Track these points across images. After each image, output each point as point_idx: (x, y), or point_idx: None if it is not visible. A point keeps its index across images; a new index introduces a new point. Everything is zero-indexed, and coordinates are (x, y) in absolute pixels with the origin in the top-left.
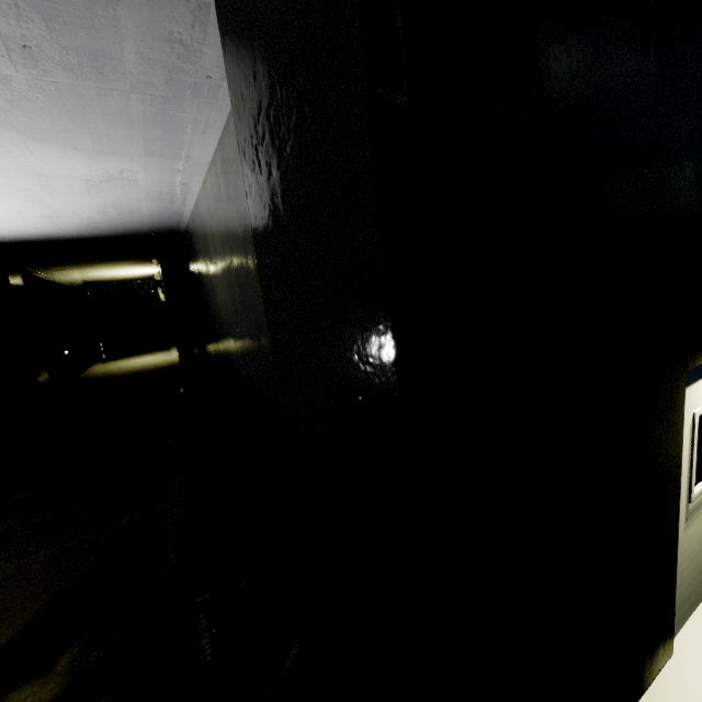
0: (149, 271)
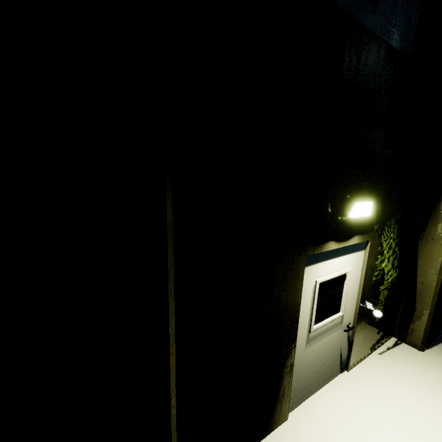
0: None
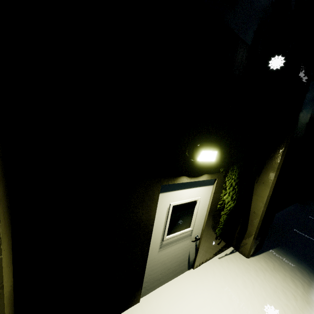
0: None
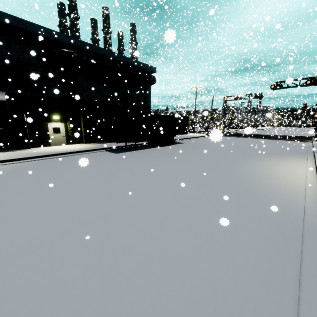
0: None
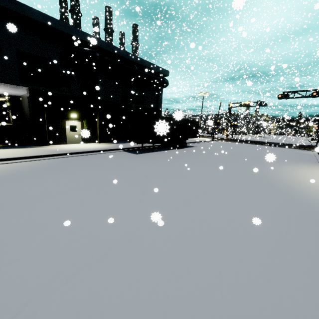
0: (2, 99)
